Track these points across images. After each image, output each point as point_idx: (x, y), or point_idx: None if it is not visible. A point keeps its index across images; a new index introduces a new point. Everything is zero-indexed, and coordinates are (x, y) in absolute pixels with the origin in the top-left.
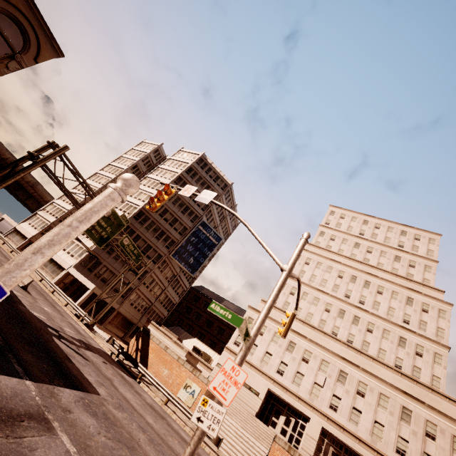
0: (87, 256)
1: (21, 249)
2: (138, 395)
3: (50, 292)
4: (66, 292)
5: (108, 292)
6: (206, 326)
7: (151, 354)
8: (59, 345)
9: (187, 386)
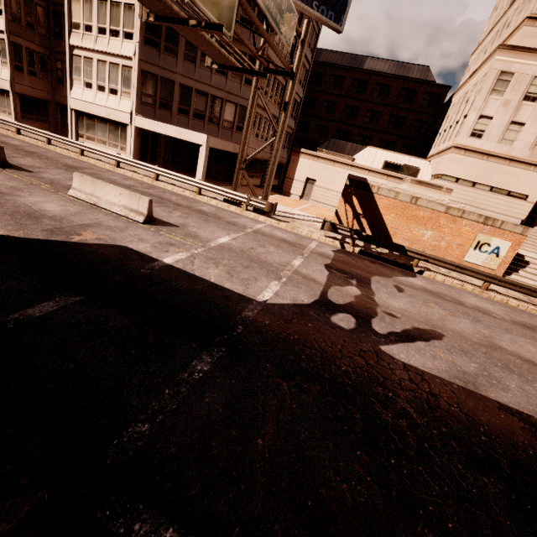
0: (140, 81)
1: (22, 116)
2: (497, 320)
3: (154, 180)
4: (156, 160)
5: (217, 133)
6: (347, 118)
7: (387, 216)
8: (424, 369)
9: (480, 245)
